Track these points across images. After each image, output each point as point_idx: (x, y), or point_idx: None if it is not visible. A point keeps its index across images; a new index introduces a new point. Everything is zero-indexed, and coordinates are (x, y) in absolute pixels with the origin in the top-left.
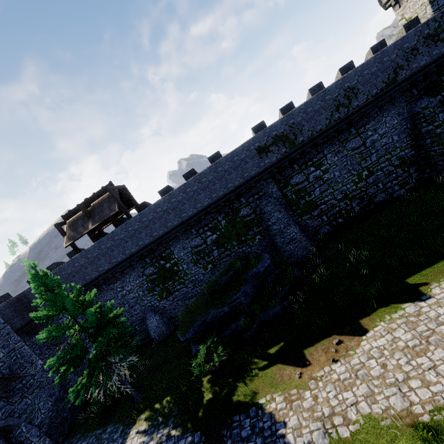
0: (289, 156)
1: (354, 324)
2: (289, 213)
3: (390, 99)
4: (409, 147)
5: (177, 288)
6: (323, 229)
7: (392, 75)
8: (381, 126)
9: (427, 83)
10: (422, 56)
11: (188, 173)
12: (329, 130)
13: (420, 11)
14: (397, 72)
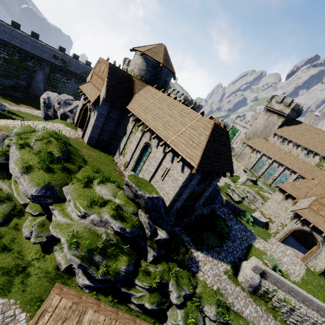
0: (62, 68)
1: (39, 109)
2: (46, 81)
3: None
4: None
5: None
6: None
7: None
8: None
9: None
10: None
11: (16, 23)
12: (78, 75)
13: None
14: None
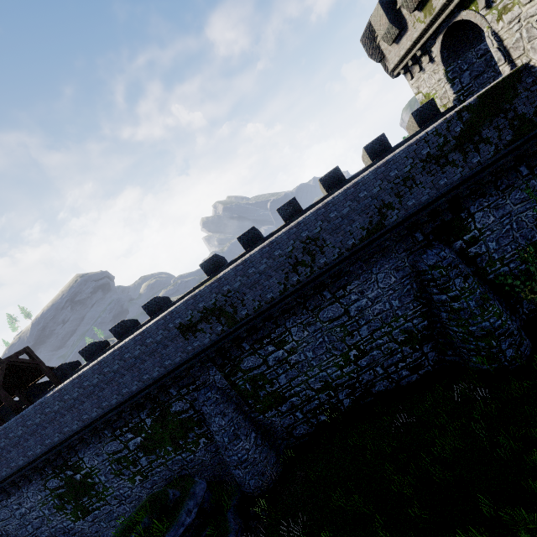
0: (231, 334)
1: None
2: (244, 408)
3: (380, 248)
4: (419, 315)
5: (96, 505)
6: (299, 429)
7: (376, 217)
8: (371, 287)
9: (438, 223)
10: (423, 188)
11: (116, 327)
12: (286, 297)
13: (439, 88)
14: (383, 213)
